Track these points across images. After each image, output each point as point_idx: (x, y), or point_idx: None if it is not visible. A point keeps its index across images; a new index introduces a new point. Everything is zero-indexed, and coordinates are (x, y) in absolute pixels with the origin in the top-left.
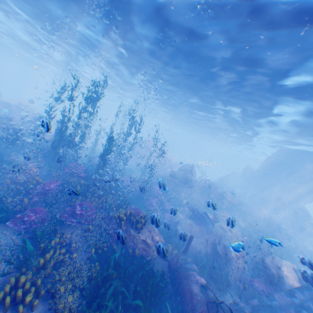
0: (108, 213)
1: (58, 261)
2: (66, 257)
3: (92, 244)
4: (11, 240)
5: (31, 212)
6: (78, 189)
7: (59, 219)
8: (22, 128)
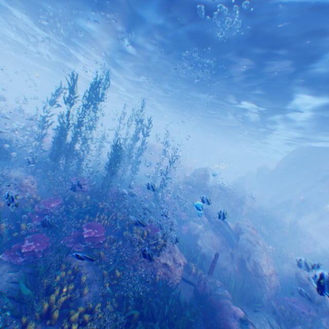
0: (121, 233)
1: (66, 300)
2: (75, 294)
3: (105, 274)
4: (7, 278)
5: (29, 240)
6: (84, 206)
7: (64, 247)
8: (17, 138)
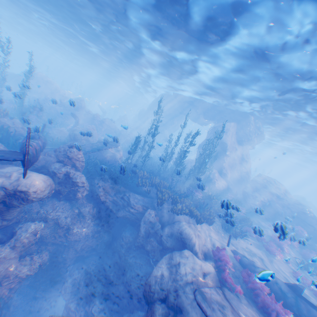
0: None
1: None
2: None
3: None
4: None
5: None
6: None
7: None
8: None
